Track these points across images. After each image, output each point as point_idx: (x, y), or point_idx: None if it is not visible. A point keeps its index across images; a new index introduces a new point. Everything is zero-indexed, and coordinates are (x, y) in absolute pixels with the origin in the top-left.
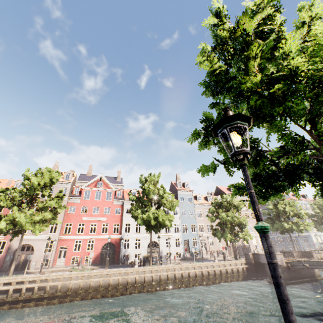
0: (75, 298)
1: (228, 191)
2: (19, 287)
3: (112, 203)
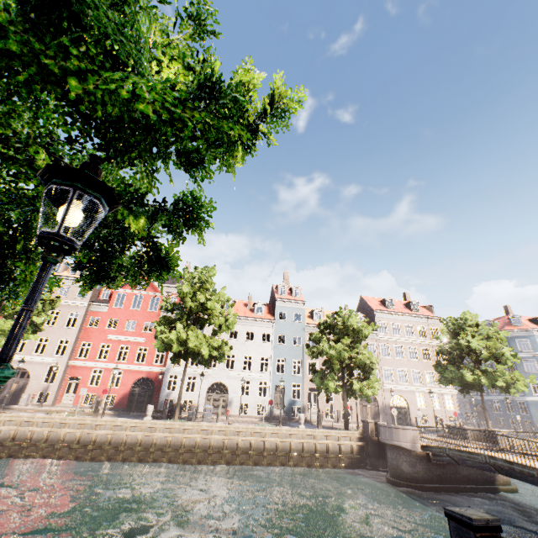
0: (33, 454)
1: (382, 305)
2: None
3: (158, 315)
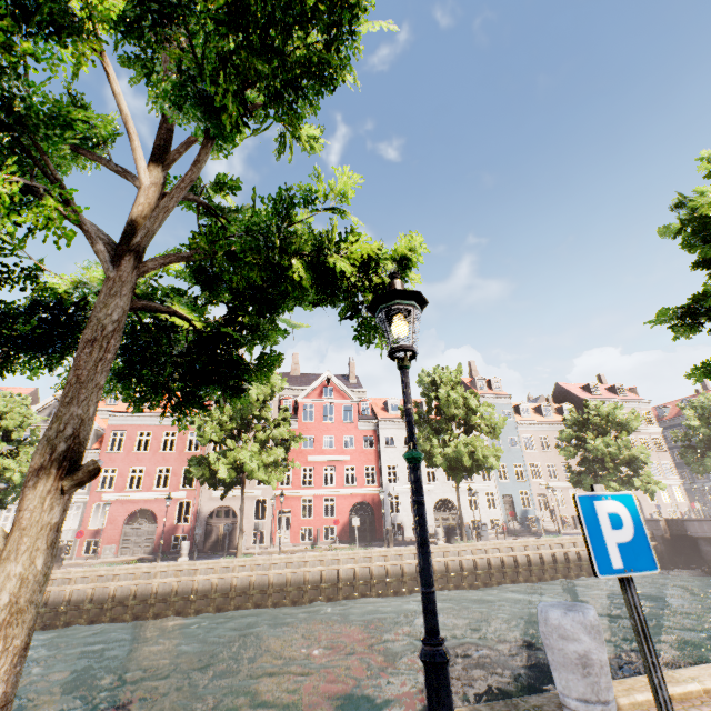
0: (351, 594)
1: (585, 392)
2: (264, 574)
3: (355, 427)
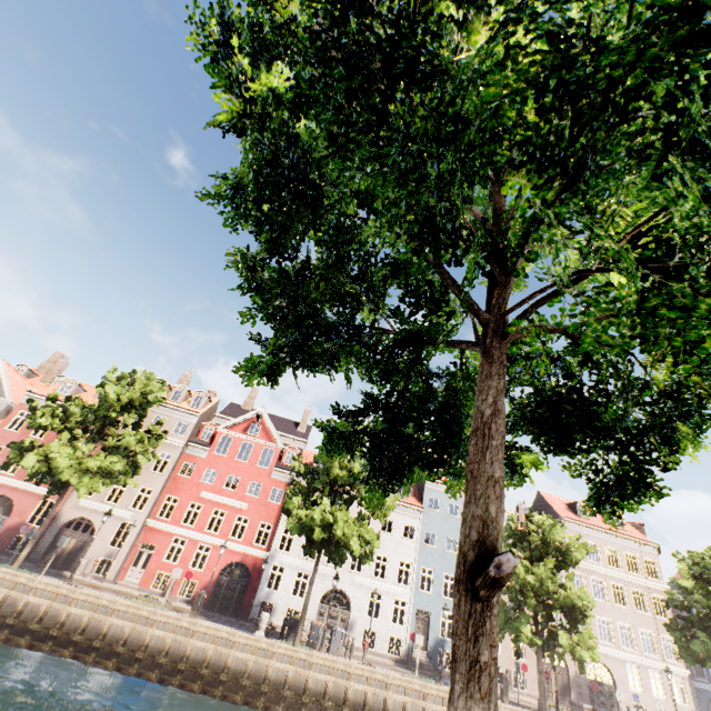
0: (105, 661)
1: (570, 511)
2: (16, 596)
3: (269, 474)
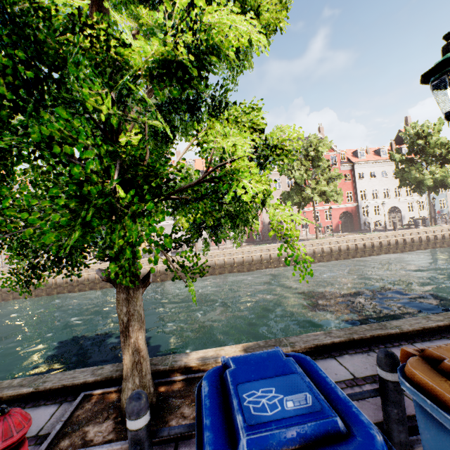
0: (380, 253)
1: None
2: (337, 245)
3: (338, 169)
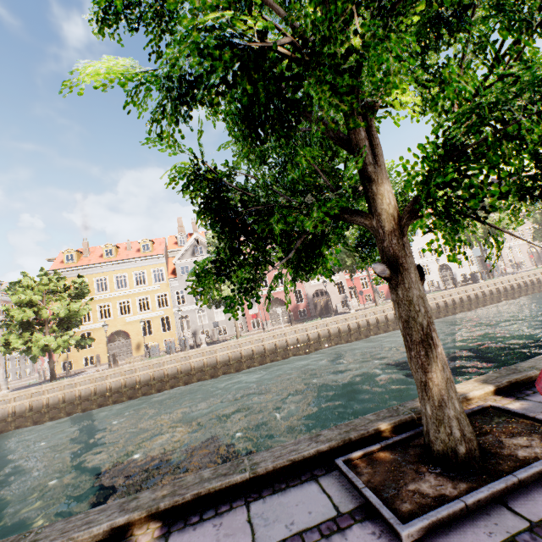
0: (447, 314)
1: None
2: None
3: None
